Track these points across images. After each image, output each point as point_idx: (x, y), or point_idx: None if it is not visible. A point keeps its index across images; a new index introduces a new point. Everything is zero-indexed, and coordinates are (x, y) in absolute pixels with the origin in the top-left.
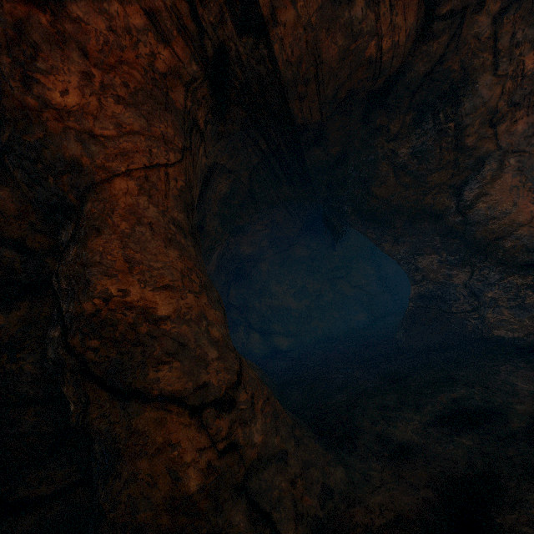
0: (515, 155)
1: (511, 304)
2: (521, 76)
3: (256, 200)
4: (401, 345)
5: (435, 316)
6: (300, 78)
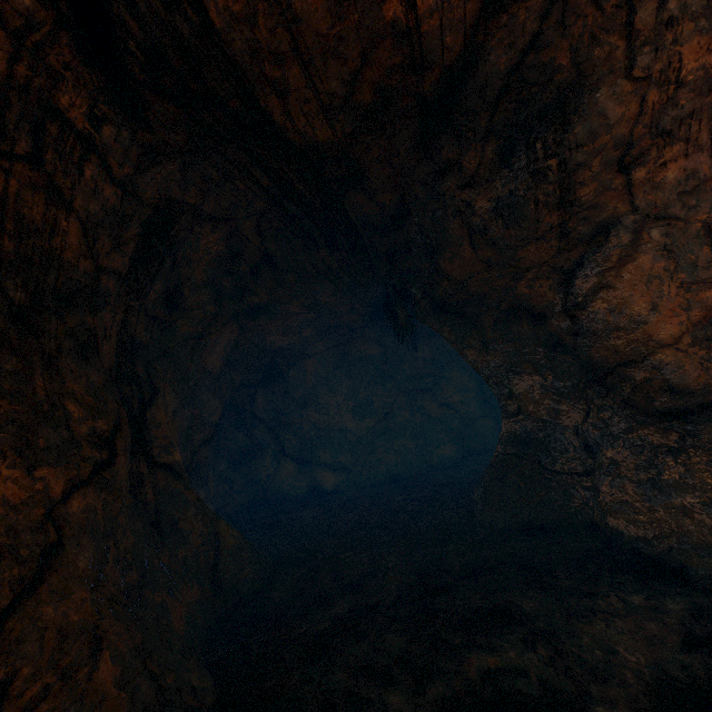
0: (660, 223)
1: (641, 475)
2: (675, 82)
3: (278, 268)
4: (475, 514)
5: (529, 473)
6: (264, 48)
